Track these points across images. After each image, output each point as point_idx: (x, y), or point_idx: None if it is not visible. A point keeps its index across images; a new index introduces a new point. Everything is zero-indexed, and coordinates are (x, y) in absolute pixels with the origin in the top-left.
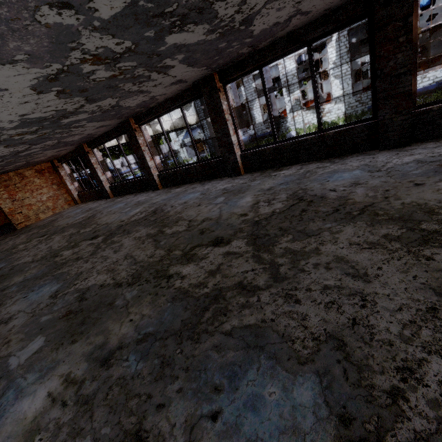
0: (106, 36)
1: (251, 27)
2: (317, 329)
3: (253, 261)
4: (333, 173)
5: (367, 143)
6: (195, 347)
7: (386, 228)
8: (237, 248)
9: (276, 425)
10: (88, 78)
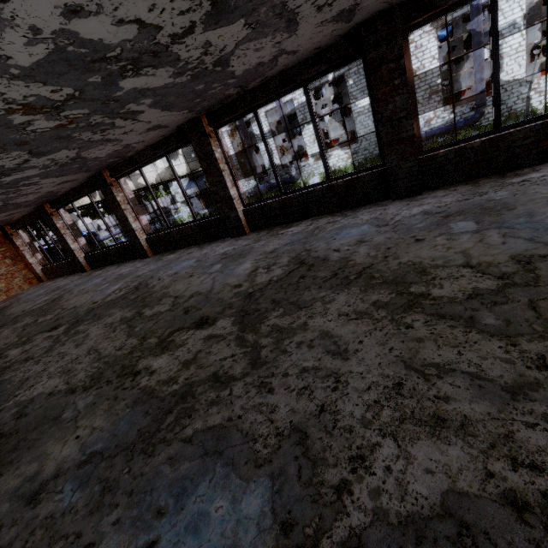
0: (33, 83)
1: (229, 68)
2: (283, 422)
3: (235, 344)
4: (342, 229)
5: (379, 192)
6: (147, 462)
7: (377, 293)
8: (222, 330)
9: (215, 547)
10: (23, 129)
